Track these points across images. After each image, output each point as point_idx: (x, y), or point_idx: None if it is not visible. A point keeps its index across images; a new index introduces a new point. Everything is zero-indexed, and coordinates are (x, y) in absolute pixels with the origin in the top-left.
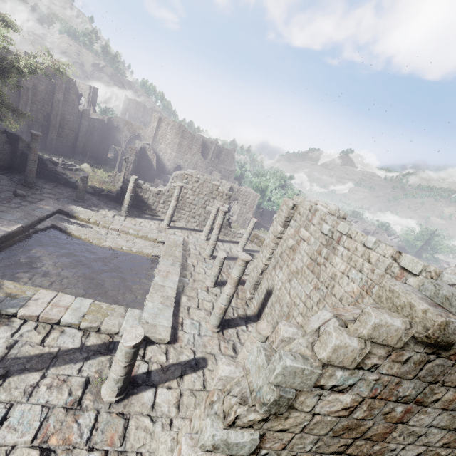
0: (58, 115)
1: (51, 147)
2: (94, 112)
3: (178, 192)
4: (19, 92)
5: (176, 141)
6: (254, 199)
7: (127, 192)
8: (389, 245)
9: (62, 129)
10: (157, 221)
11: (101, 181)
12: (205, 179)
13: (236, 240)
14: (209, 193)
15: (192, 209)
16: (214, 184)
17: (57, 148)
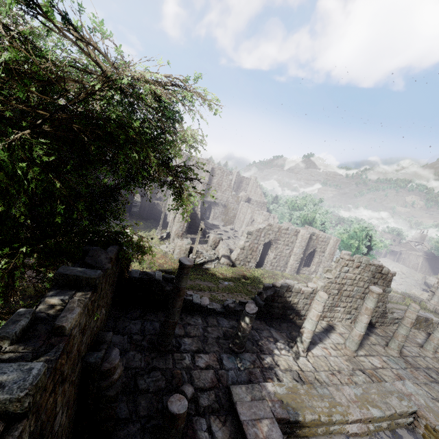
0: None
1: None
2: None
3: (376, 301)
4: None
5: (205, 179)
6: (334, 244)
7: (311, 320)
8: None
9: None
10: (326, 340)
11: (161, 253)
12: (368, 262)
13: (394, 328)
14: (371, 278)
15: (348, 303)
16: (378, 266)
17: None
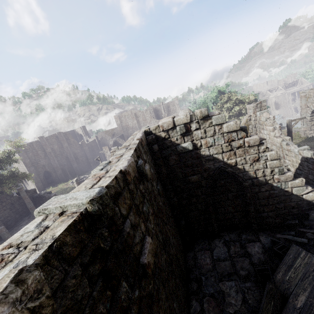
0: (71, 154)
1: (78, 172)
2: (89, 138)
3: None
4: (48, 157)
5: (135, 122)
6: None
7: None
8: (75, 206)
9: (77, 159)
10: None
11: None
12: None
13: None
14: None
15: None
16: None
17: (81, 170)
